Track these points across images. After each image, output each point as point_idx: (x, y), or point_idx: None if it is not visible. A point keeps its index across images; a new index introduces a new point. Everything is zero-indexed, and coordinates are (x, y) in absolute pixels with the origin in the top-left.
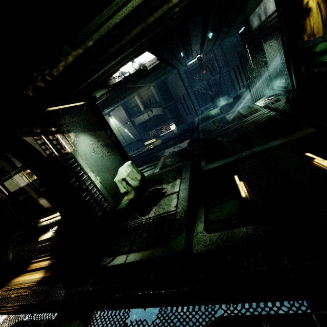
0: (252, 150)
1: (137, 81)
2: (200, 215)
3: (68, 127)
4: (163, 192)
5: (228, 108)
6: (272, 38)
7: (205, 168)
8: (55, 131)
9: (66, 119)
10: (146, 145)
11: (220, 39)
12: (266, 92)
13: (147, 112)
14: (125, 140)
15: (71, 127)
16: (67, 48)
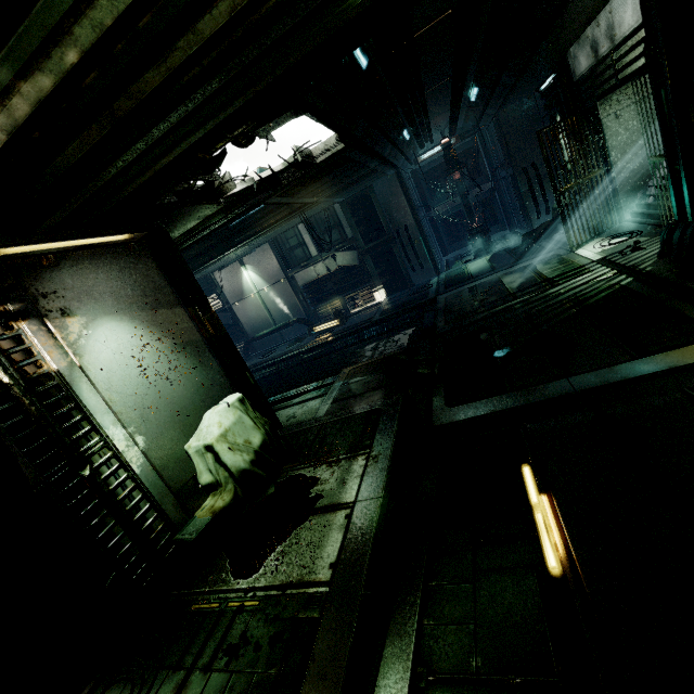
0: (574, 381)
1: (294, 190)
2: (404, 620)
3: (65, 302)
4: (314, 495)
5: (509, 259)
6: (622, 100)
7: (442, 418)
8: (16, 313)
9: (63, 279)
10: (318, 333)
11: (497, 102)
12: (604, 226)
13: (325, 260)
14: (273, 318)
15: (78, 300)
16: (1, 71)
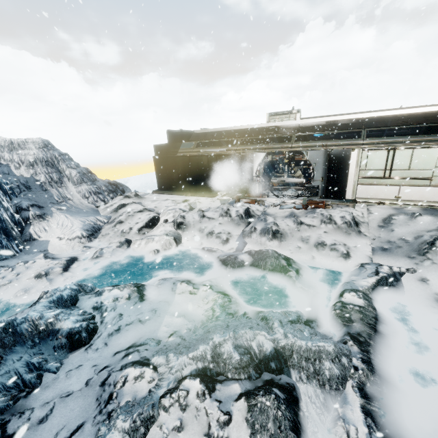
0: None
1: None
2: None
3: None
4: None
5: None
6: None
7: None
8: None
9: None
10: None
11: None
12: None
13: None
14: None
15: None
16: None
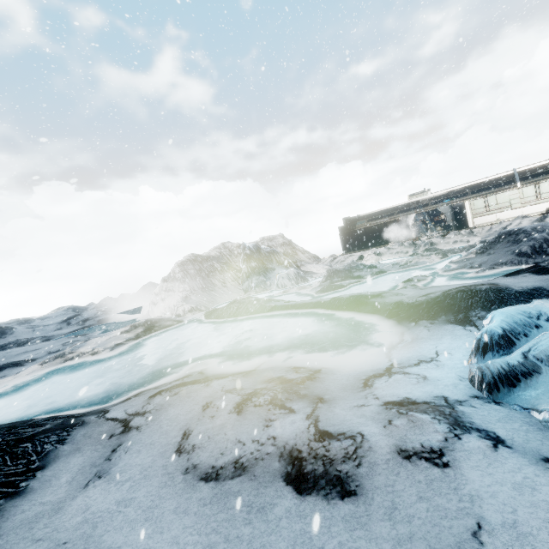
0: None
1: None
2: None
3: None
4: None
5: None
6: None
7: None
8: None
9: None
10: None
11: None
12: None
13: None
14: None
15: None
16: None
